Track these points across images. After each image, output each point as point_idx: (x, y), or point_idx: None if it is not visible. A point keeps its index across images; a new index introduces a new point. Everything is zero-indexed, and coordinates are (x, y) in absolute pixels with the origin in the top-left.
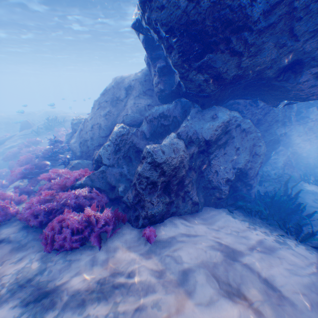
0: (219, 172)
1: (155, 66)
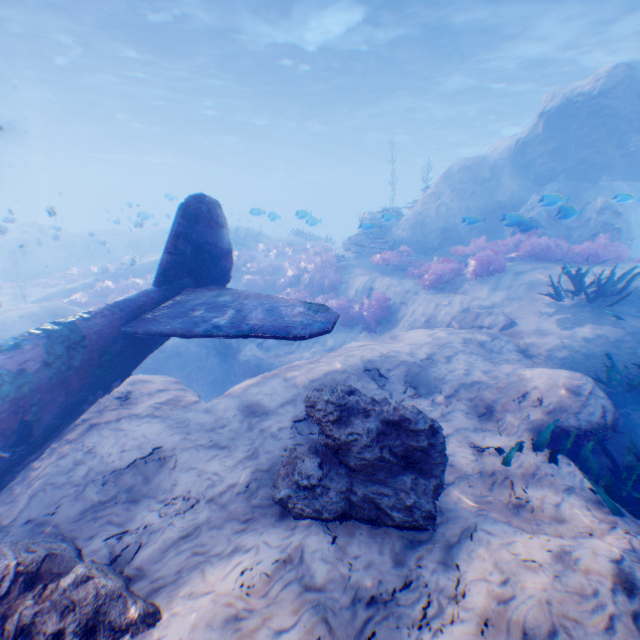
0: None
1: (545, 146)
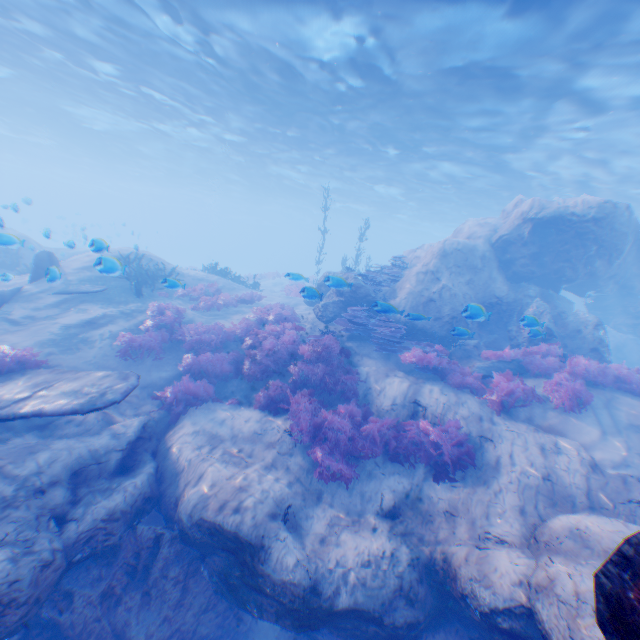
0: None
1: (527, 249)
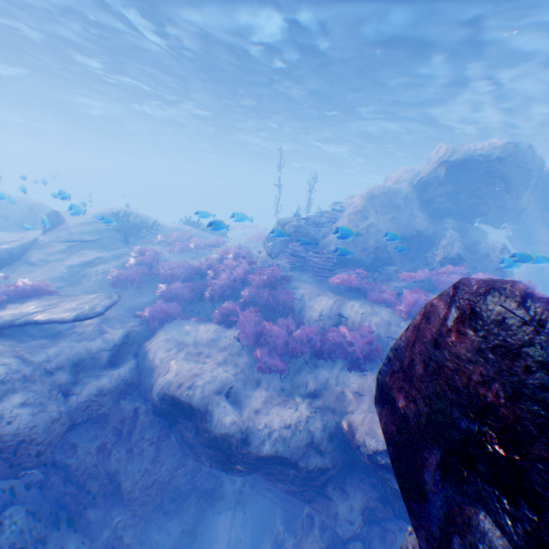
0: None
1: (444, 188)
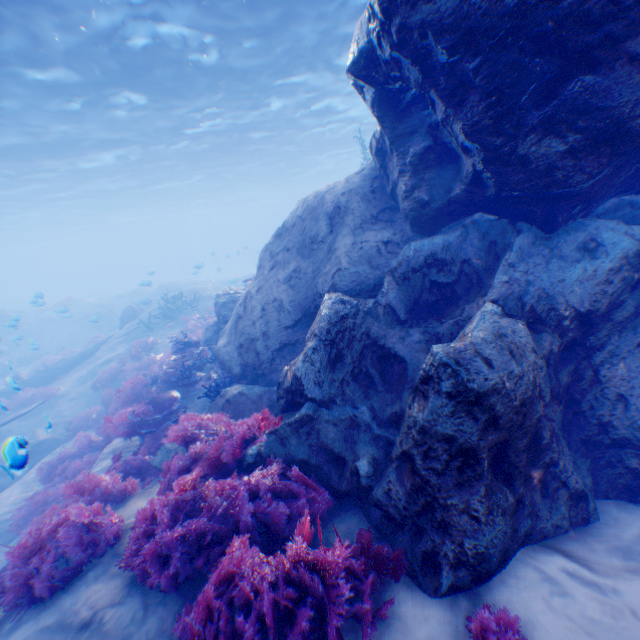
0: (630, 399)
1: (401, 152)
